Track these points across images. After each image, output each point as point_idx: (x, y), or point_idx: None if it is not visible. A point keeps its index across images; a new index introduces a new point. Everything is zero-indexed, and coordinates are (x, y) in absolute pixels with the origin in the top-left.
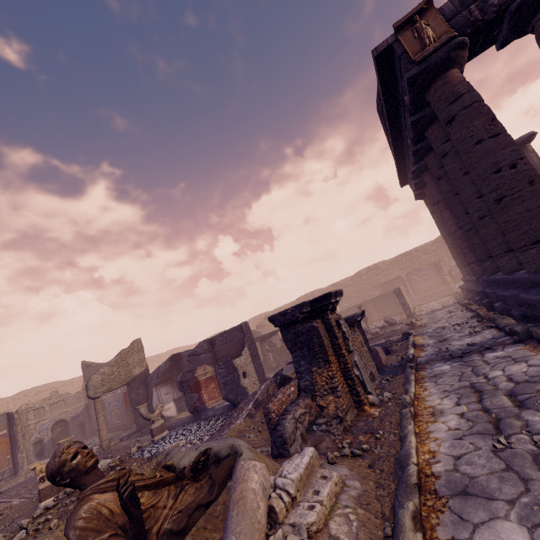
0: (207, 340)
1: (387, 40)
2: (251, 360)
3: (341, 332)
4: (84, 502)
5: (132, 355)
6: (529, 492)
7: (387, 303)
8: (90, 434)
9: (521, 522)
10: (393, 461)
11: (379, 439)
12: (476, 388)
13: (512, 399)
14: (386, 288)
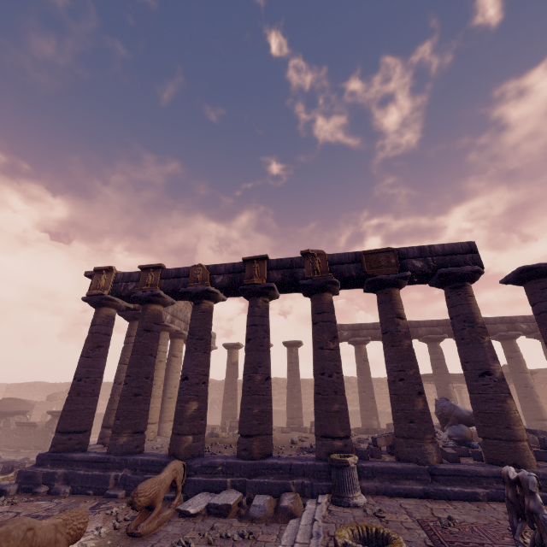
0: None
1: (93, 272)
2: None
3: None
4: None
5: None
6: None
7: None
8: None
9: None
10: None
11: None
12: None
13: None
14: None
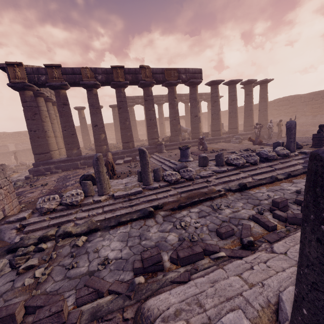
0: None
1: (3, 64)
2: None
3: None
4: None
5: None
6: None
7: None
8: None
9: None
10: None
11: None
12: None
13: None
14: None
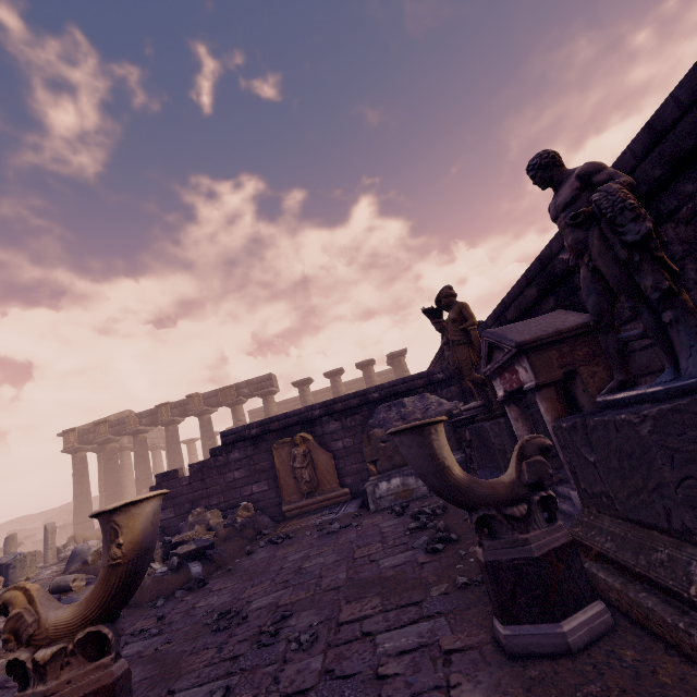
0: None
1: (62, 433)
2: None
3: None
4: None
5: None
6: None
7: None
8: None
9: None
10: None
11: None
12: None
13: None
14: None
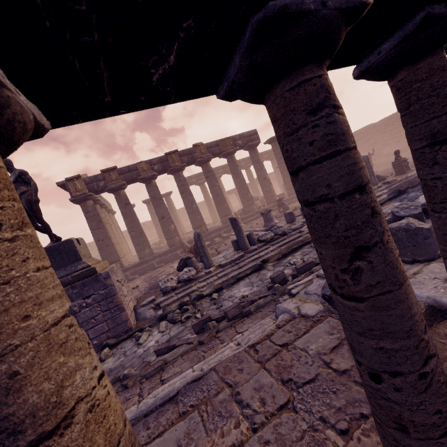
0: None
1: (63, 181)
2: None
3: None
4: None
5: None
6: None
7: None
8: None
9: None
10: None
11: None
12: None
13: None
14: None
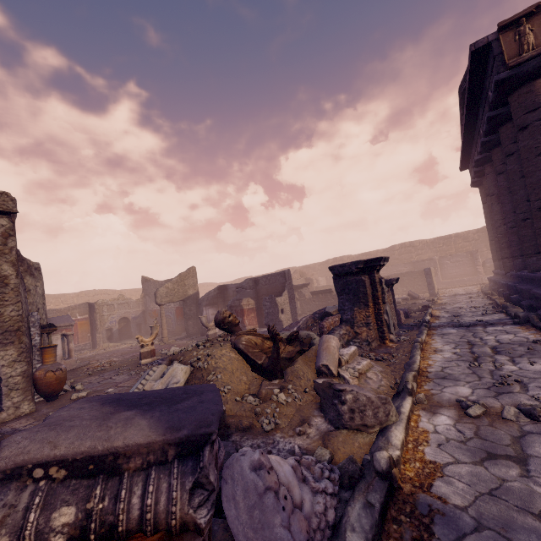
0: (253, 279)
1: (488, 37)
2: (289, 302)
3: (381, 288)
4: (240, 337)
5: (188, 278)
6: (480, 381)
7: (414, 280)
8: (144, 333)
9: (470, 387)
10: (403, 365)
11: (394, 357)
12: (471, 343)
13: (493, 350)
14: (415, 267)
